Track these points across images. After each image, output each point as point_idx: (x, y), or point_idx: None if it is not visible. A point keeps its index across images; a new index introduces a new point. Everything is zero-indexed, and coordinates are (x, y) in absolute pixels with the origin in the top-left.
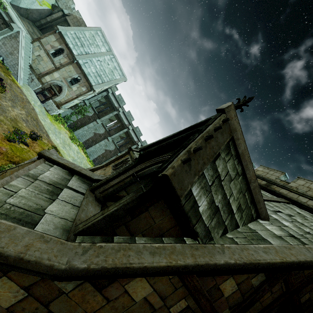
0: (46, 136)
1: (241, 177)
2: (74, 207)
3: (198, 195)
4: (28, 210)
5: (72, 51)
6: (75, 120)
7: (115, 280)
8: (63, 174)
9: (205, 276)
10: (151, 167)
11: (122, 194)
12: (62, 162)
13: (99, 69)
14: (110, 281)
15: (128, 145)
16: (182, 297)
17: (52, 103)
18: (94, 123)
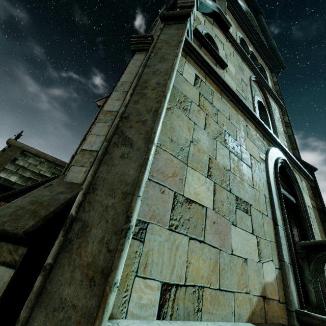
0: None
1: (47, 162)
2: None
3: (7, 176)
4: None
5: None
6: None
7: None
8: None
9: None
10: None
11: None
12: None
13: None
14: None
15: None
16: None
17: None
18: None
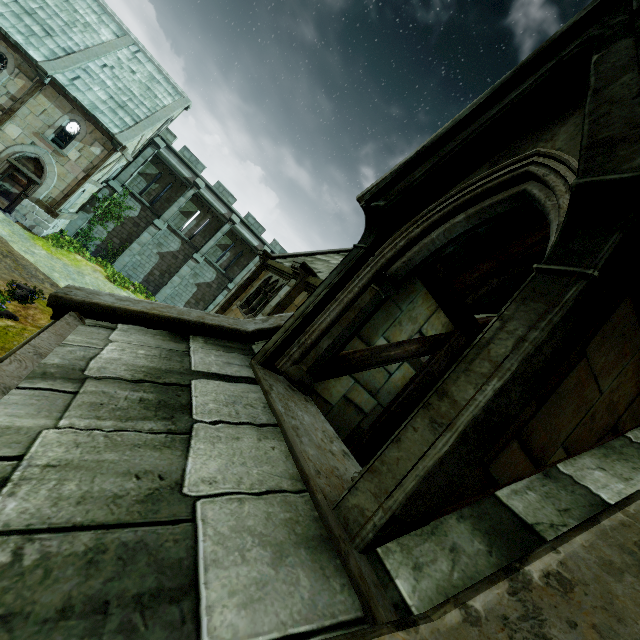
0: (51, 287)
1: None
2: (262, 431)
3: None
4: (112, 522)
5: (26, 54)
6: (103, 236)
7: None
8: (158, 343)
9: None
10: (428, 236)
11: (351, 350)
12: (139, 308)
13: (115, 88)
14: None
15: (244, 260)
16: None
17: (32, 208)
18: (151, 231)
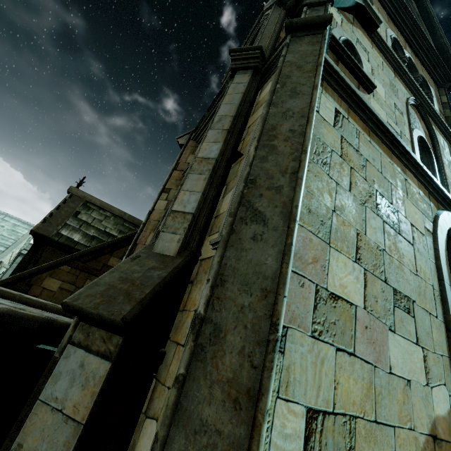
0: None
1: (113, 217)
2: None
3: (69, 234)
4: None
5: None
6: None
7: (33, 285)
8: None
9: (88, 261)
10: None
11: None
12: None
13: None
14: (30, 286)
15: None
16: (86, 278)
17: None
18: None
